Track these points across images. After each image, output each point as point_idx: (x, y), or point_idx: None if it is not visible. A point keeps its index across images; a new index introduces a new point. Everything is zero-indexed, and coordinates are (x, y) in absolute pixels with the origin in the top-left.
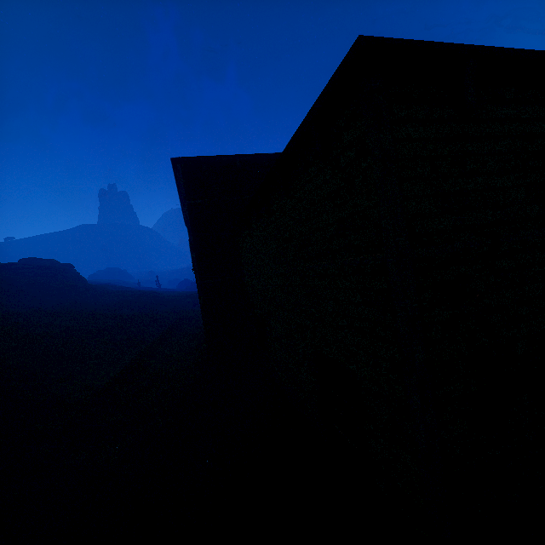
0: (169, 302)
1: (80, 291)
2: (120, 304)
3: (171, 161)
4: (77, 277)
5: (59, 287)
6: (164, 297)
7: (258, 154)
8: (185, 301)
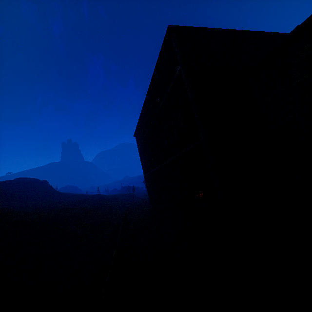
0: (112, 199)
1: (53, 195)
2: (81, 202)
3: (167, 30)
4: (51, 187)
5: (39, 193)
6: (108, 197)
7: (236, 30)
8: (122, 198)
